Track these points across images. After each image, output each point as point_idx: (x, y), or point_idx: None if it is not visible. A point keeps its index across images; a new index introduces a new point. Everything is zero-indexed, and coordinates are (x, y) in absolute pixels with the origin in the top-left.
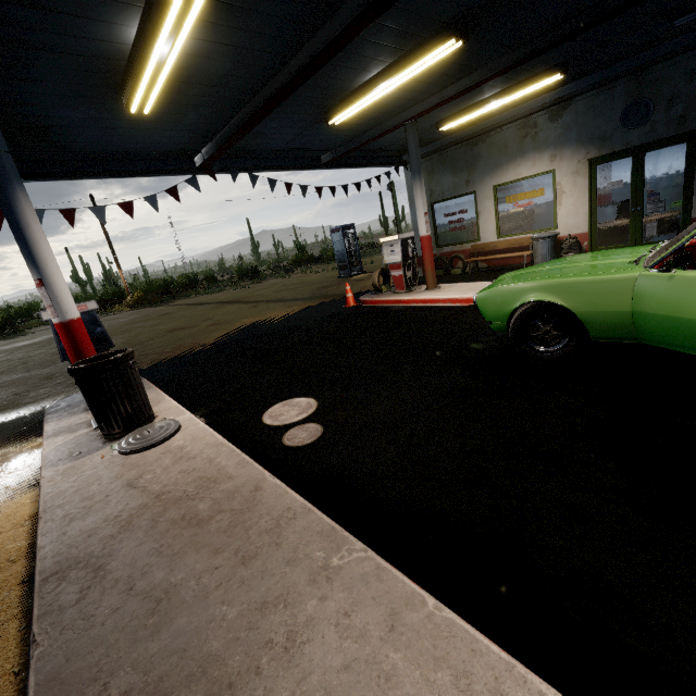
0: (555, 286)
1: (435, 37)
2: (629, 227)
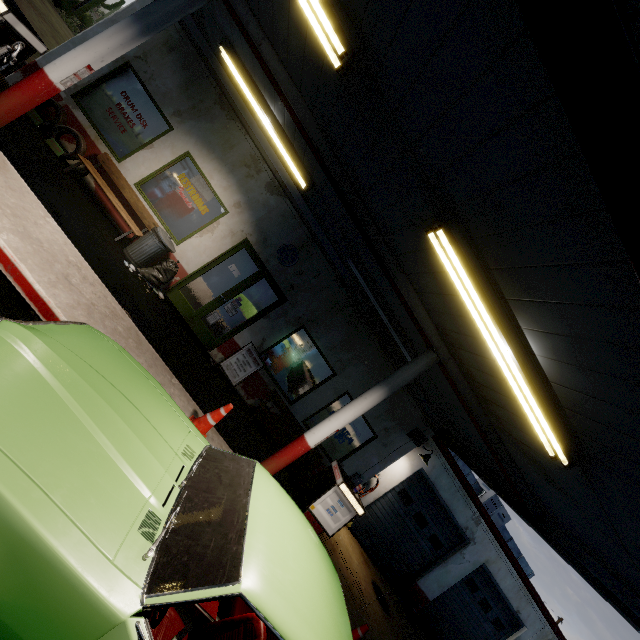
0: (16, 537)
1: (343, 6)
2: (208, 302)
